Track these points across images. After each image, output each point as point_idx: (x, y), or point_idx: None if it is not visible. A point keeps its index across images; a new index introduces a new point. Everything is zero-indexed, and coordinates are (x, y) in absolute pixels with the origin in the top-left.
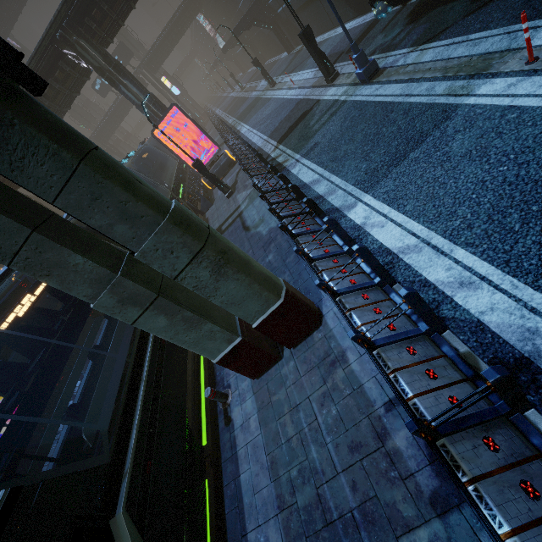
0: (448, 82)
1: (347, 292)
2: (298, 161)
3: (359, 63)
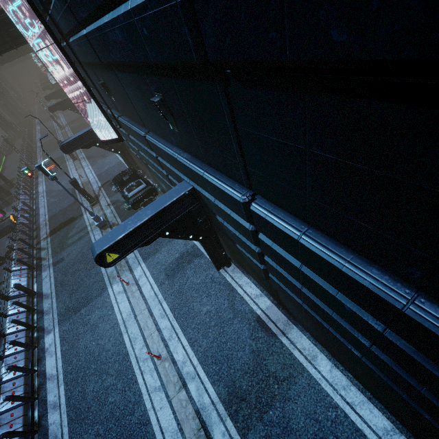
0: (114, 267)
1: (4, 413)
2: (49, 266)
3: (95, 221)
